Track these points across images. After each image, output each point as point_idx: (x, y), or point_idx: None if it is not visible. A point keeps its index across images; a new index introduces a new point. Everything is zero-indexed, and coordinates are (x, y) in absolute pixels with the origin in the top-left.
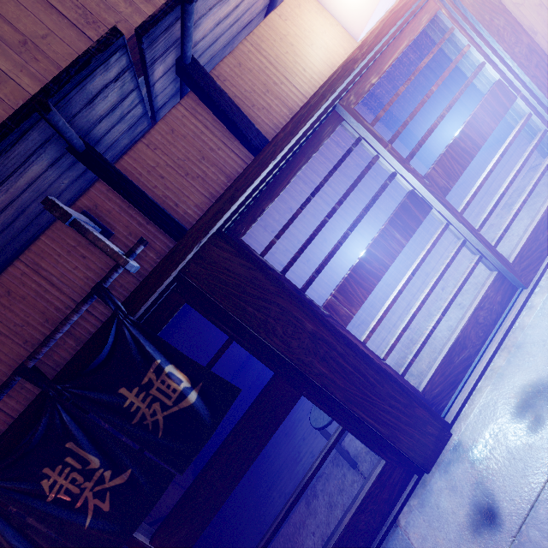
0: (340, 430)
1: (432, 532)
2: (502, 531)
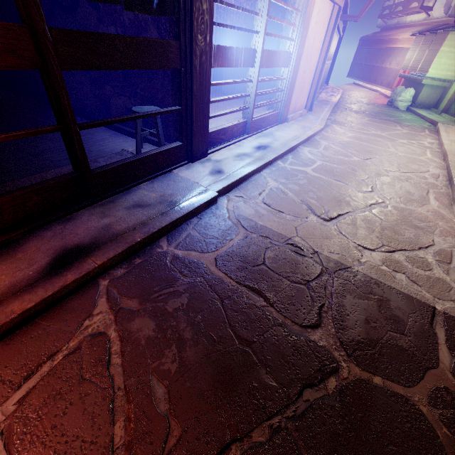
0: (180, 108)
1: (192, 174)
2: (223, 174)
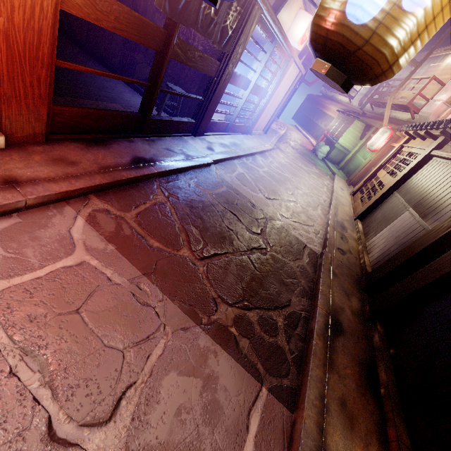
0: (204, 99)
1: (196, 144)
2: (214, 152)
